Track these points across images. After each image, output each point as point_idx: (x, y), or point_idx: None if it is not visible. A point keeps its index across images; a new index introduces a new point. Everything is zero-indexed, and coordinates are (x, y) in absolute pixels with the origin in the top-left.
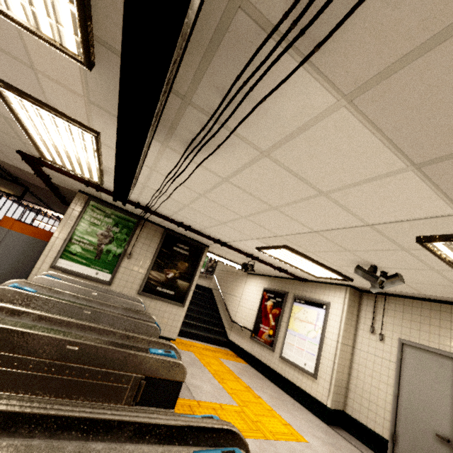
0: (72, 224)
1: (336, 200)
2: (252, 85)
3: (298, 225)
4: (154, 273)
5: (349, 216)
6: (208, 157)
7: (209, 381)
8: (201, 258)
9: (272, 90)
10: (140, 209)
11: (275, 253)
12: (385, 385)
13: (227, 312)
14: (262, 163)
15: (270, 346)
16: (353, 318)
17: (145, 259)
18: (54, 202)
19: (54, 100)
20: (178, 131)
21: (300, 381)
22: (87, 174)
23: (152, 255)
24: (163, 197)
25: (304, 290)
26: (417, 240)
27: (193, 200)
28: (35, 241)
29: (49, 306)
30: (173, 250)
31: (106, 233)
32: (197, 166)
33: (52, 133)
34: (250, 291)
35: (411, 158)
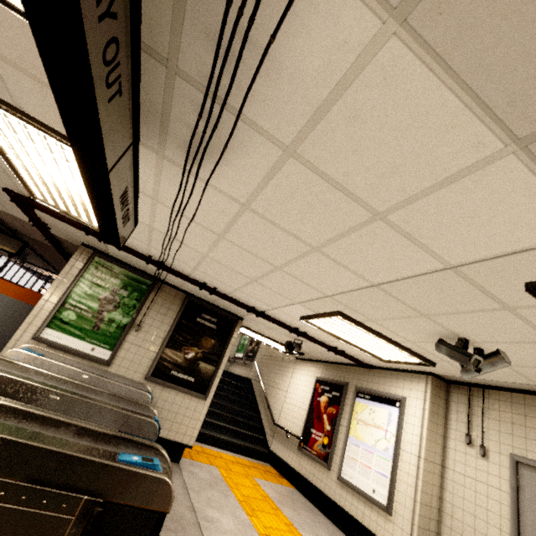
0: (69, 284)
1: (399, 226)
2: (251, 13)
3: (350, 276)
4: (169, 352)
5: (420, 254)
6: (216, 167)
7: (232, 512)
8: (232, 334)
9: (280, 17)
10: (153, 265)
11: (326, 325)
12: (497, 530)
13: (269, 411)
14: (288, 170)
15: (324, 461)
16: (439, 422)
17: (158, 332)
18: (63, 265)
19: (21, 100)
20: (171, 127)
21: (367, 517)
22: (84, 216)
23: (168, 327)
24: (175, 244)
25: (369, 380)
26: (527, 287)
27: (212, 246)
28: (20, 304)
29: (1, 385)
30: (195, 321)
31: (111, 297)
32: (205, 185)
33: (31, 154)
34: (298, 383)
35: (511, 128)
